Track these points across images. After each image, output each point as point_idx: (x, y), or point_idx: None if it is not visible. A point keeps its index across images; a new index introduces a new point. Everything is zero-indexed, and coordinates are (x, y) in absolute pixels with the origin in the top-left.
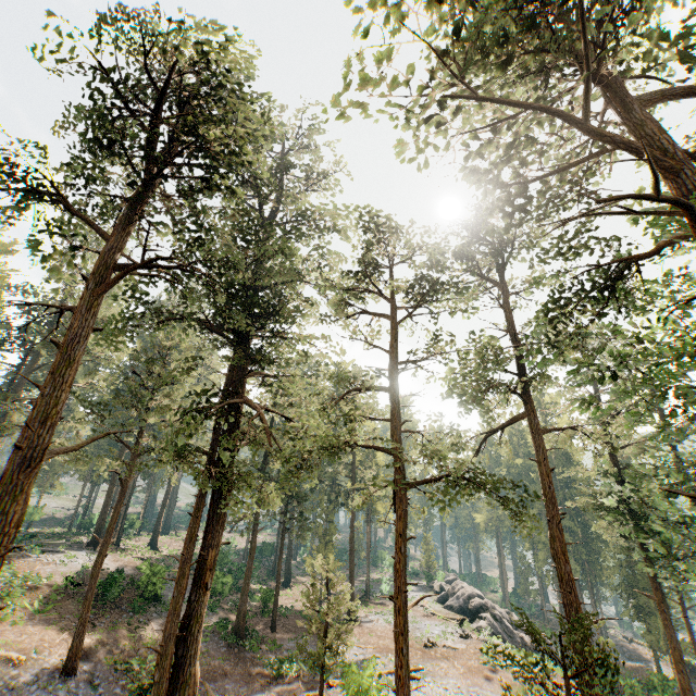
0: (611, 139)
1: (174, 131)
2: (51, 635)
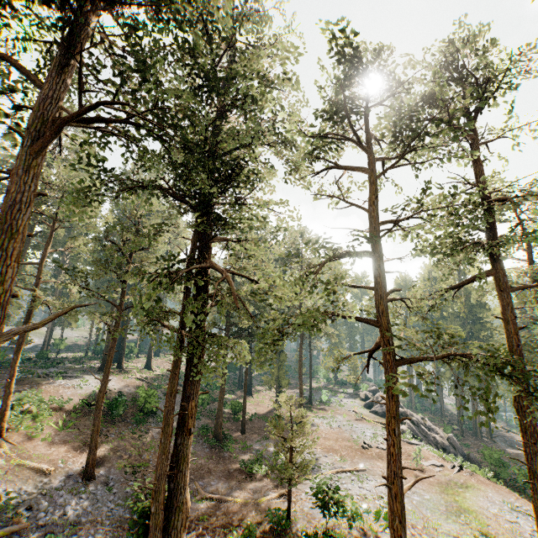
0: None
1: None
2: (73, 447)
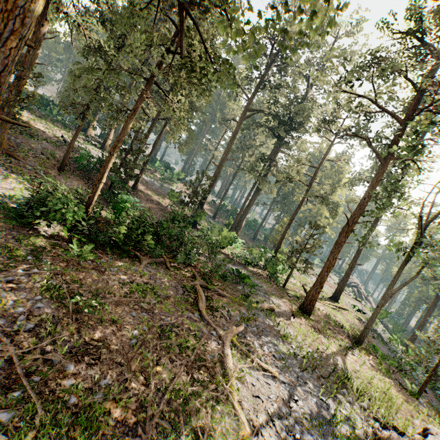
0: (382, 110)
1: (278, 51)
2: (210, 210)
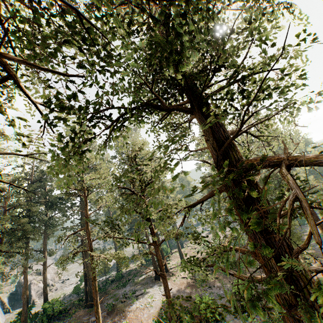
0: None
1: None
2: None
